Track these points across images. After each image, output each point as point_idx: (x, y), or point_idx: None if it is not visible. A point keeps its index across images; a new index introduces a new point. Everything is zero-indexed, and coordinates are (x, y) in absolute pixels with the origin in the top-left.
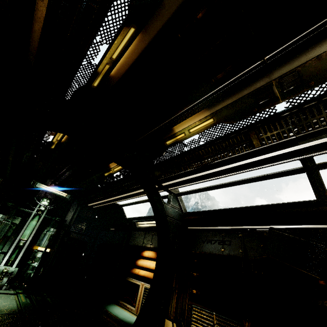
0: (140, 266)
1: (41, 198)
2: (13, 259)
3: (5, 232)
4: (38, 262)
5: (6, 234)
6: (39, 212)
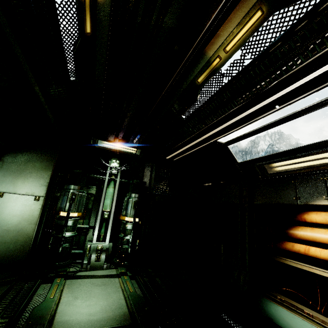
0: (304, 240)
1: (109, 160)
2: (103, 233)
3: (86, 205)
4: (131, 236)
5: (87, 207)
6: (112, 177)
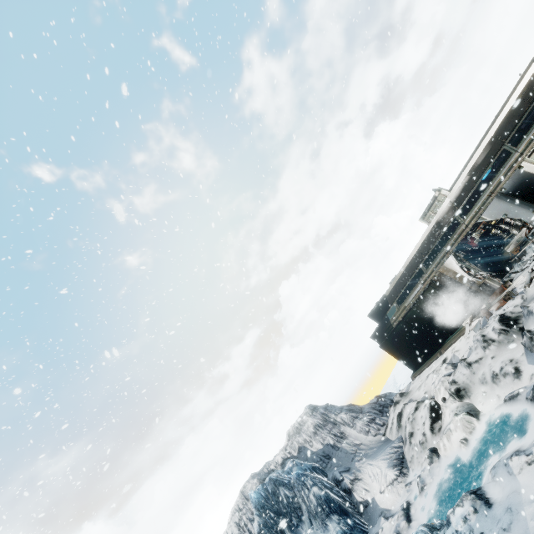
0: None
1: None
2: None
3: None
4: None
5: None
6: None
